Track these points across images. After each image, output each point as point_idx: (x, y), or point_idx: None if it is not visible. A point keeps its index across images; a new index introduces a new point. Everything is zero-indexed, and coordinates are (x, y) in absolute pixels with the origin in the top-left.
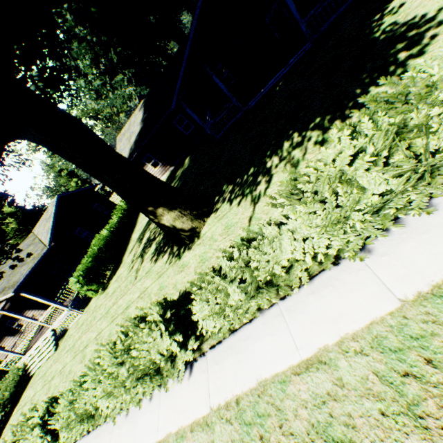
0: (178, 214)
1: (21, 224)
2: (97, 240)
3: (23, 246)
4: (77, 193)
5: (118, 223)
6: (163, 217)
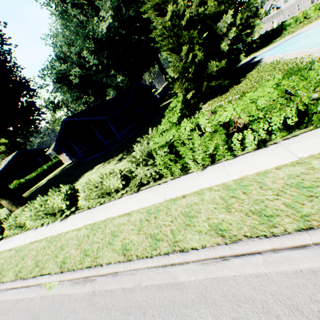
0: (7, 202)
1: (8, 149)
2: (15, 183)
3: None
4: (32, 150)
5: (34, 176)
6: (1, 202)
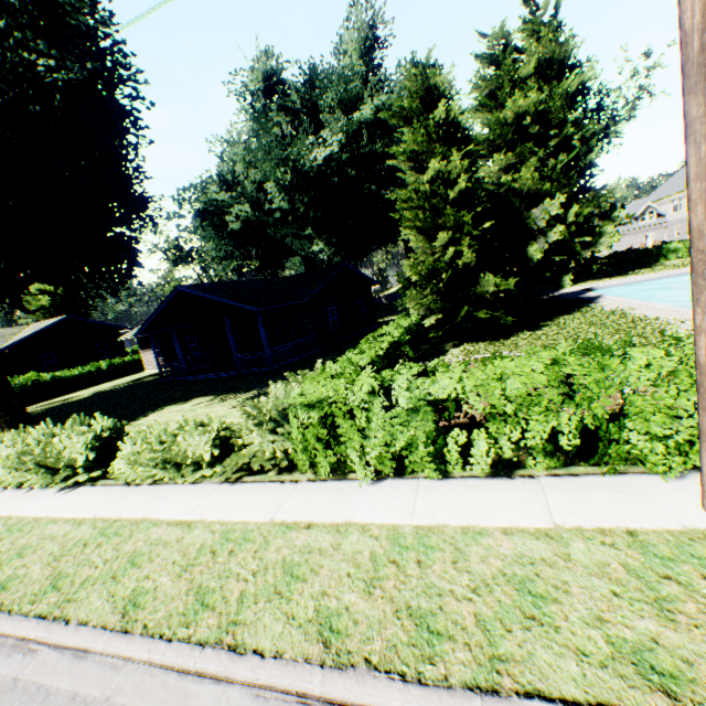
0: None
1: (54, 306)
2: (30, 377)
3: (0, 333)
4: (96, 323)
5: (73, 376)
6: None
